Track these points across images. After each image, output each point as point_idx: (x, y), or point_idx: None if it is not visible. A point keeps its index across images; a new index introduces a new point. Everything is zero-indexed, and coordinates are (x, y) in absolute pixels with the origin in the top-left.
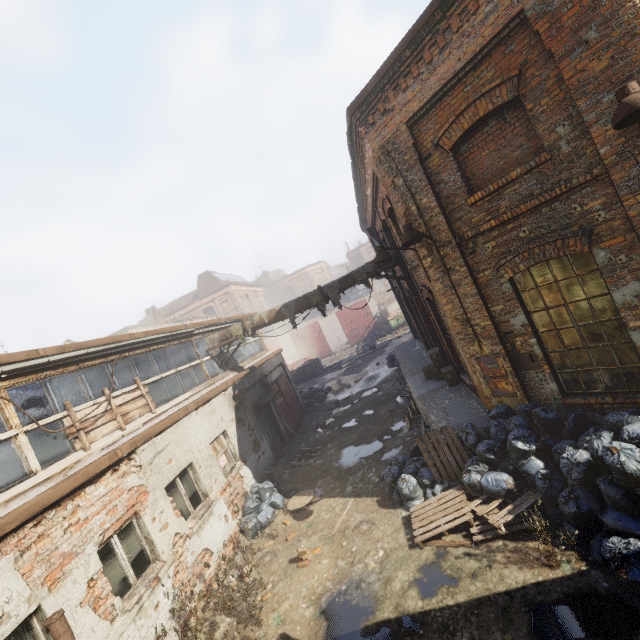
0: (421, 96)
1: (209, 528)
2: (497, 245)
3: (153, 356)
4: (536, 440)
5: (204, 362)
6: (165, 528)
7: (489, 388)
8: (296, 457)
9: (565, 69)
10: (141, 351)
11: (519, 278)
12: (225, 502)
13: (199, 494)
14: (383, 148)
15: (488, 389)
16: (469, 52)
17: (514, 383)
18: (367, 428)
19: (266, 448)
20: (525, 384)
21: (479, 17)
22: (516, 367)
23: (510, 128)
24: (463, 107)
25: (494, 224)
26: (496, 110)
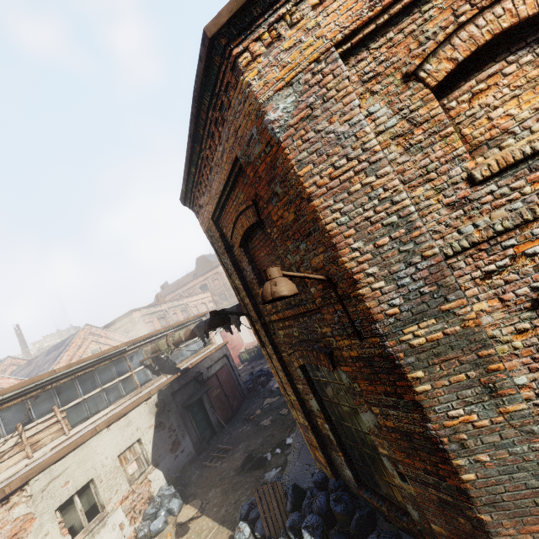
0: (212, 202)
1: None
2: (285, 335)
3: (79, 381)
4: (322, 534)
5: (136, 373)
6: None
7: (312, 452)
8: (211, 455)
9: (272, 212)
10: (66, 380)
11: (308, 366)
12: (124, 510)
13: (98, 506)
14: (207, 232)
15: (312, 452)
16: (222, 178)
17: (323, 458)
18: (272, 433)
19: (187, 445)
20: (333, 460)
21: (219, 154)
22: (324, 442)
23: (269, 240)
24: (234, 218)
25: (277, 318)
26: (258, 223)
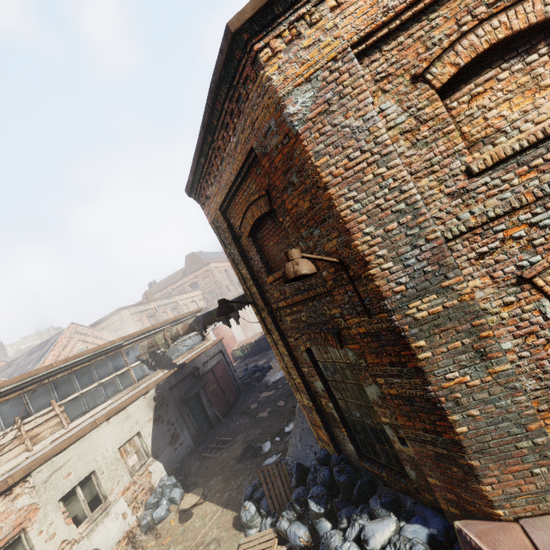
0: (221, 193)
1: (102, 529)
2: (292, 320)
3: (75, 375)
4: (327, 502)
5: (132, 368)
6: (52, 538)
7: (315, 432)
8: (210, 447)
9: (287, 201)
10: (62, 374)
11: (314, 349)
12: (126, 500)
13: (100, 496)
14: (213, 223)
15: (315, 432)
16: (235, 169)
17: (326, 435)
18: (270, 423)
19: (186, 438)
20: (335, 437)
21: (232, 144)
22: (327, 421)
23: (280, 229)
24: (245, 208)
25: (285, 304)
26: (269, 212)
